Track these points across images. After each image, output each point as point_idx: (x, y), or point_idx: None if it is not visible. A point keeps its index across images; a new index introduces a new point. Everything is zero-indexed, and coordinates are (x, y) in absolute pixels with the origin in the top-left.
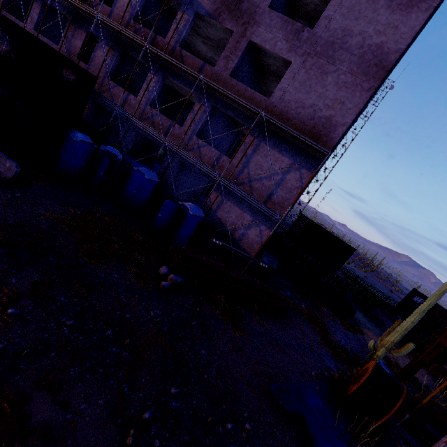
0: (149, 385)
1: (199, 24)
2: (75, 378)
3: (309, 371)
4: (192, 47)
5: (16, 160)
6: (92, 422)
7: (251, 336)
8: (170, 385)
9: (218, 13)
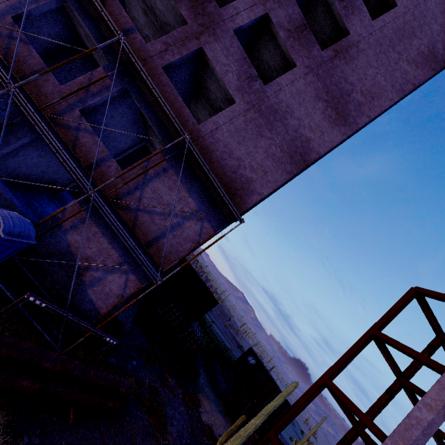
0: None
1: None
2: None
3: None
4: (128, 6)
5: None
6: None
7: None
8: None
9: None
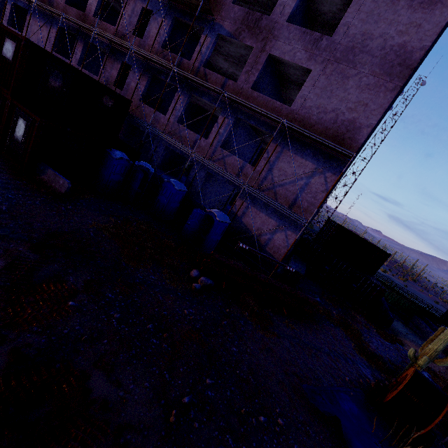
0: (186, 374)
1: (221, 44)
2: (124, 362)
3: (343, 376)
4: (214, 65)
5: (66, 178)
6: (140, 400)
7: (281, 339)
8: (205, 376)
9: (239, 32)
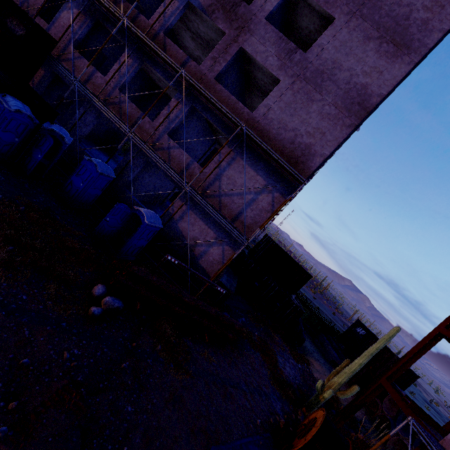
0: None
1: (190, 17)
2: None
3: (255, 419)
4: (179, 40)
5: None
6: None
7: (195, 379)
8: None
9: (212, 10)
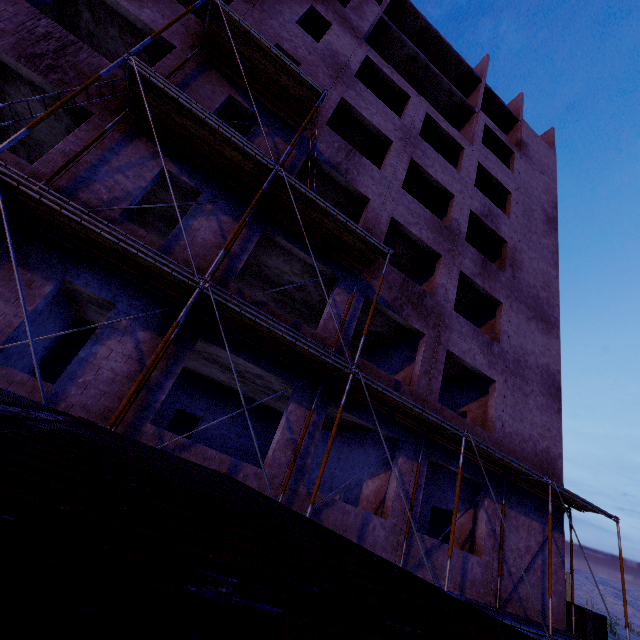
0: None
1: (310, 289)
2: None
3: None
4: None
5: None
6: None
7: None
8: None
9: (399, 305)
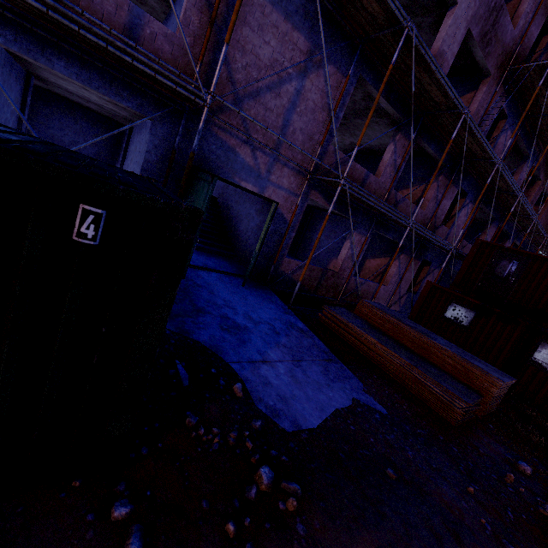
0: None
1: None
2: None
3: None
4: None
5: None
6: None
7: None
8: None
9: (541, 166)
